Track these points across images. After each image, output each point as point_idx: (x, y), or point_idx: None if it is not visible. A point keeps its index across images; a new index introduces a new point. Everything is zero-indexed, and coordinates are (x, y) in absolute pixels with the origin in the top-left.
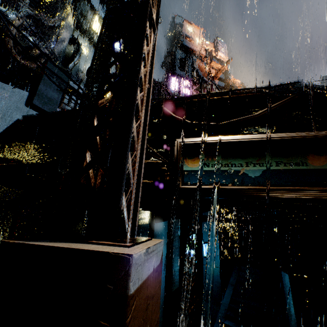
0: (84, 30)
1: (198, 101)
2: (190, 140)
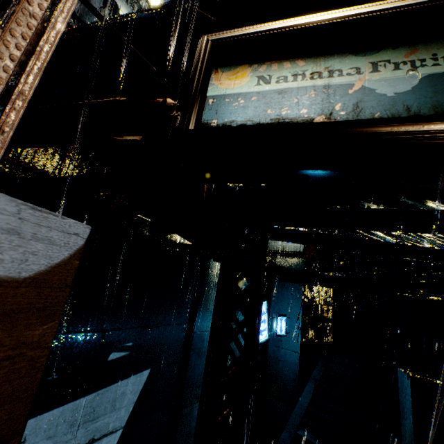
0: None
1: None
2: (232, 31)
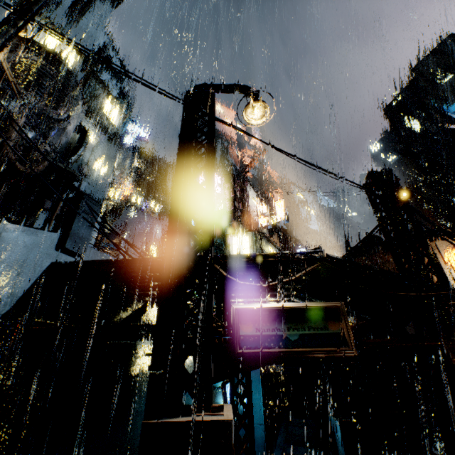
0: (92, 113)
1: (246, 261)
2: (244, 307)
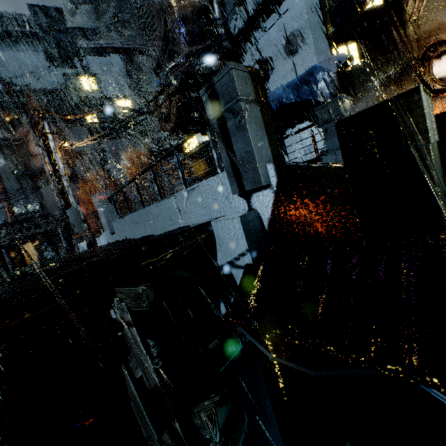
0: None
1: None
2: None
